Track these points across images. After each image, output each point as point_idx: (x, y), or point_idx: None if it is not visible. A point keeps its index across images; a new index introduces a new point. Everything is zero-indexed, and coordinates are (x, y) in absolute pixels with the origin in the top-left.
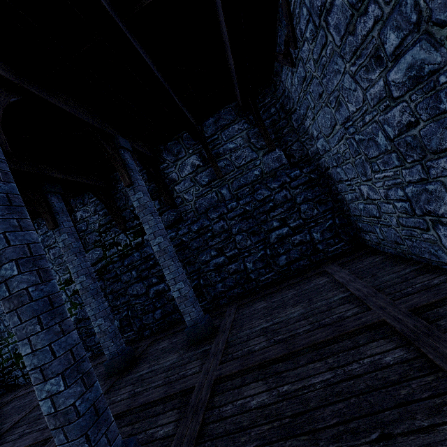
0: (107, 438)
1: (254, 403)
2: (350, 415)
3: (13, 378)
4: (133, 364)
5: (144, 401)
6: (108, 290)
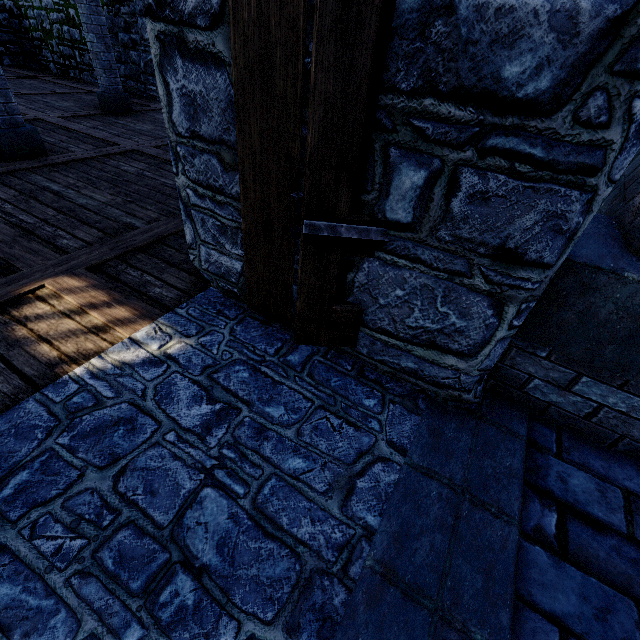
0: (5, 108)
1: (125, 168)
2: (139, 193)
3: (44, 58)
4: (125, 114)
5: (90, 133)
6: (137, 8)
